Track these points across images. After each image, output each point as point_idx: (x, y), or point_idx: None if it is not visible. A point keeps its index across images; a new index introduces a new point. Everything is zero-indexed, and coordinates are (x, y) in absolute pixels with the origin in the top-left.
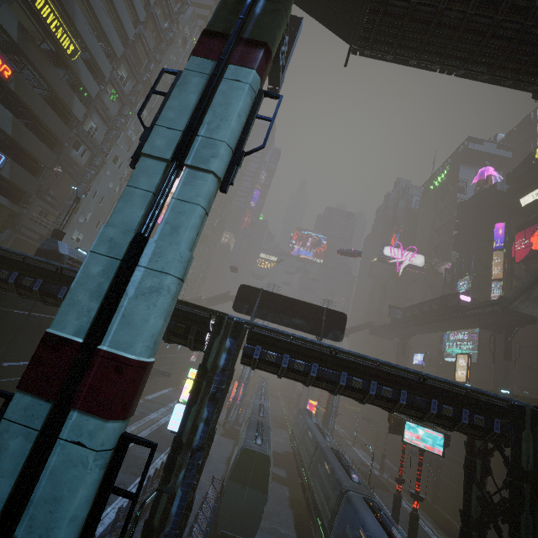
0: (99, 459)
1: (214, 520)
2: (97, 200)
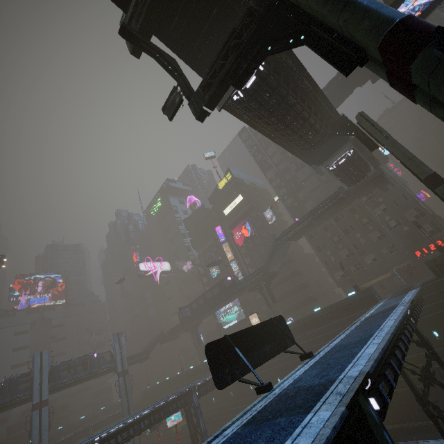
0: None
1: None
2: None
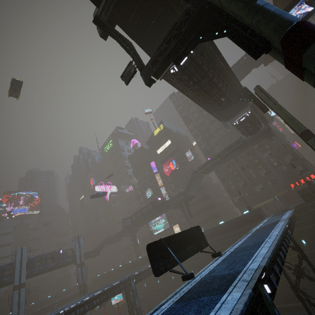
0: None
1: None
2: None
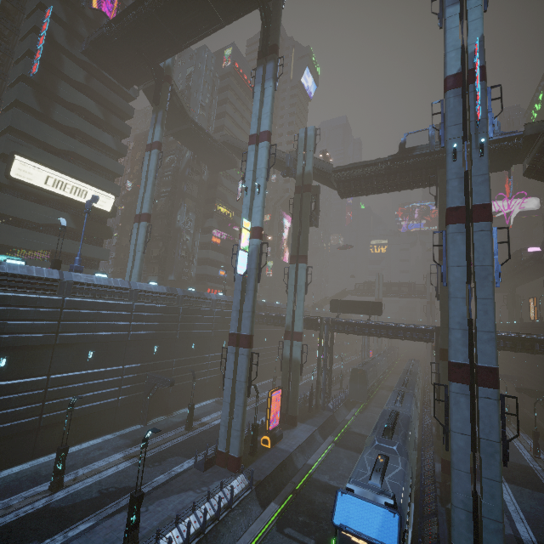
0: (300, 347)
1: (350, 399)
2: None
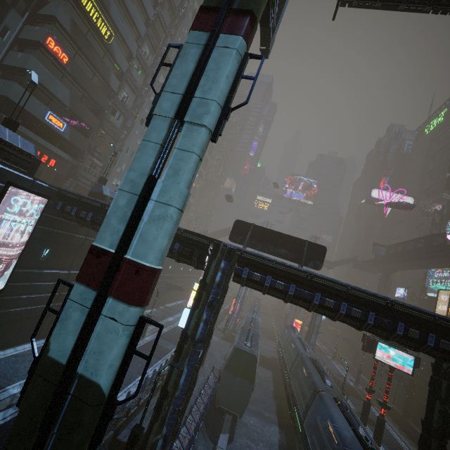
0: (126, 330)
1: (213, 397)
2: (129, 154)
